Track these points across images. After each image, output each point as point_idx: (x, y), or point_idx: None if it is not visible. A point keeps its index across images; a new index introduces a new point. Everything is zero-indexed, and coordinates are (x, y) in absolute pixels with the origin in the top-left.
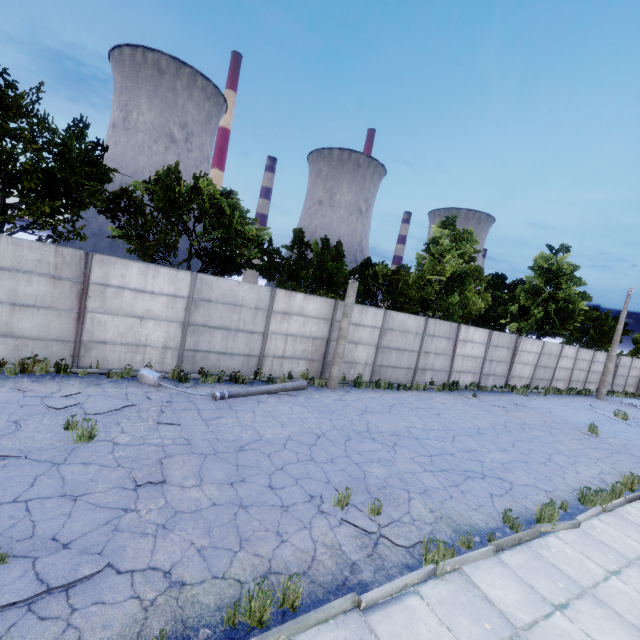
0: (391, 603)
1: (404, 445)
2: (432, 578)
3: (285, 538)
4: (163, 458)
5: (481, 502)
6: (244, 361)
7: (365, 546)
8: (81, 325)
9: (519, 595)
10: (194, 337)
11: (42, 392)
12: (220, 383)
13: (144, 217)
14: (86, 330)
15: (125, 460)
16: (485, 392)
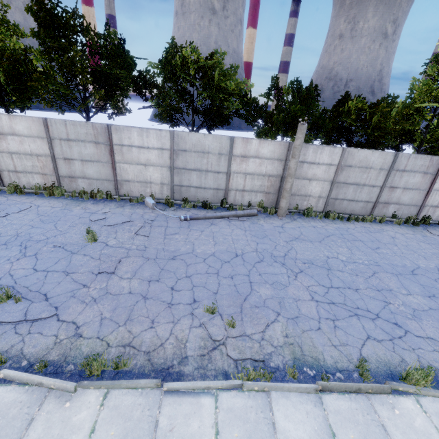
0: (189, 395)
1: (309, 273)
2: (238, 389)
3: (154, 326)
4: (124, 257)
5: (348, 341)
6: (214, 193)
7: (204, 347)
8: (115, 171)
9: (310, 436)
10: (178, 177)
11: (93, 210)
12: (195, 208)
13: (158, 89)
14: (118, 174)
15: (104, 256)
16: None
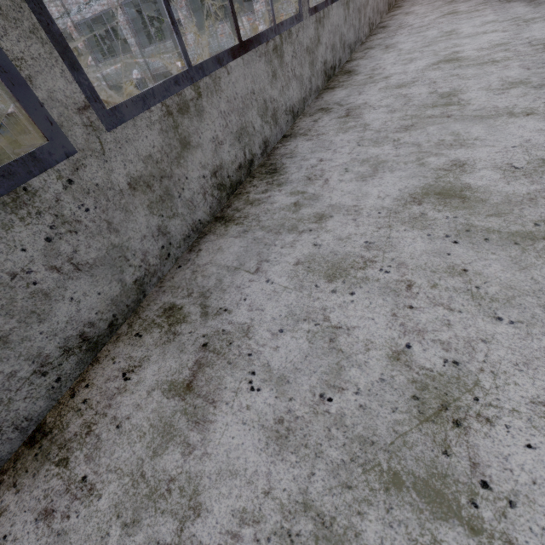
0: None
1: None
2: None
3: None
4: None
5: None
6: None
7: None
8: None
9: None
10: None
11: None
12: None
13: (250, 5)
14: None
15: None
16: None
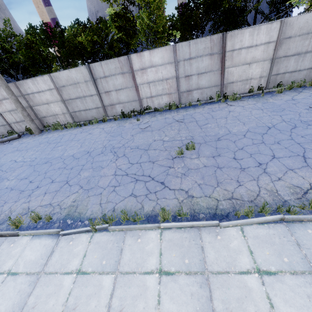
0: None
1: None
2: None
3: None
4: None
5: None
6: (4, 128)
7: None
8: None
9: None
10: None
11: None
12: None
13: None
14: None
15: None
16: (175, 110)
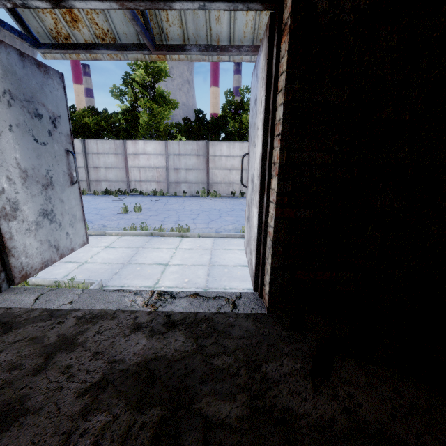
0: None
1: None
2: None
3: None
4: None
5: None
6: None
7: None
8: None
9: None
10: None
11: None
12: None
13: None
14: None
15: None
16: (160, 196)
